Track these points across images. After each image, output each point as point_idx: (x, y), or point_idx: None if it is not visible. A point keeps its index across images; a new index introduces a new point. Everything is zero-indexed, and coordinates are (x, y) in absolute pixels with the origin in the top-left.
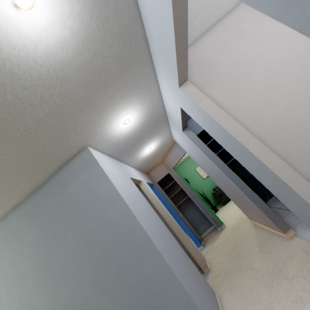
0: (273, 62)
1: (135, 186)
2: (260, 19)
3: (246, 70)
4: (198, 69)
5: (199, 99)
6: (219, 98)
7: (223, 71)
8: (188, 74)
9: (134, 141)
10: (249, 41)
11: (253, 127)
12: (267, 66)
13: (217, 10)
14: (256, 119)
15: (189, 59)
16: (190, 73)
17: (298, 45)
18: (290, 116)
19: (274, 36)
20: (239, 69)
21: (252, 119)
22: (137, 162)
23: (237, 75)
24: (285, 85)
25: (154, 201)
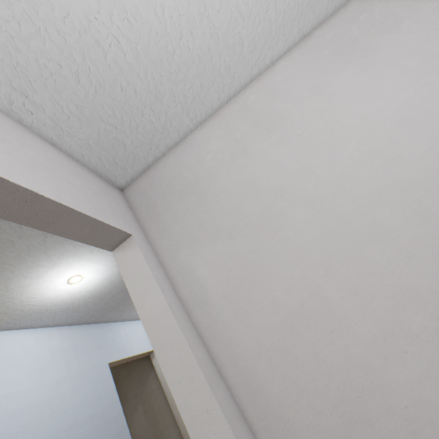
0: (342, 192)
1: (112, 386)
2: (319, 88)
3: (275, 210)
4: (178, 197)
5: (141, 290)
6: (205, 276)
7: (225, 208)
8: (158, 209)
9: (123, 293)
10: (290, 137)
11: (273, 390)
12: (327, 201)
13: (217, 79)
14: (286, 363)
15: (167, 174)
16: (162, 206)
17: (410, 150)
18: (387, 375)
19: (349, 125)
20: (260, 206)
21: (274, 359)
22: None
23: (254, 220)
24: (372, 262)
25: (172, 395)
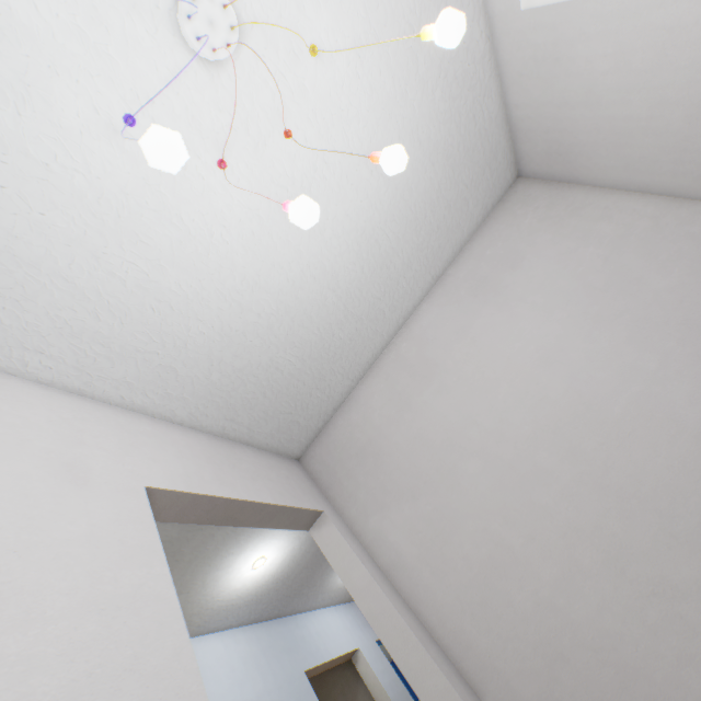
0: (503, 438)
1: None
2: (463, 331)
3: (448, 464)
4: (356, 460)
5: (344, 565)
6: (399, 541)
7: (402, 467)
8: (338, 475)
9: (306, 570)
10: (447, 386)
11: (481, 643)
12: (492, 449)
13: (368, 342)
14: (488, 615)
15: (339, 436)
16: (341, 472)
17: (553, 390)
18: (572, 611)
19: (497, 368)
20: (434, 461)
21: (476, 614)
22: (344, 590)
23: (431, 476)
24: (541, 505)
25: None
